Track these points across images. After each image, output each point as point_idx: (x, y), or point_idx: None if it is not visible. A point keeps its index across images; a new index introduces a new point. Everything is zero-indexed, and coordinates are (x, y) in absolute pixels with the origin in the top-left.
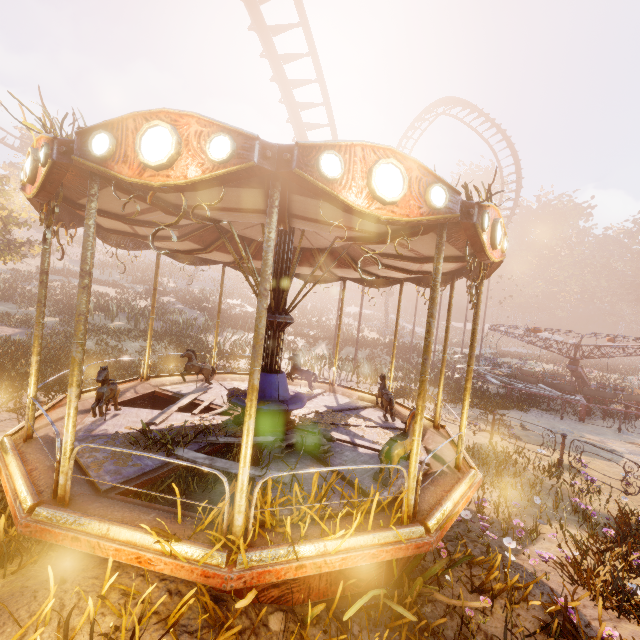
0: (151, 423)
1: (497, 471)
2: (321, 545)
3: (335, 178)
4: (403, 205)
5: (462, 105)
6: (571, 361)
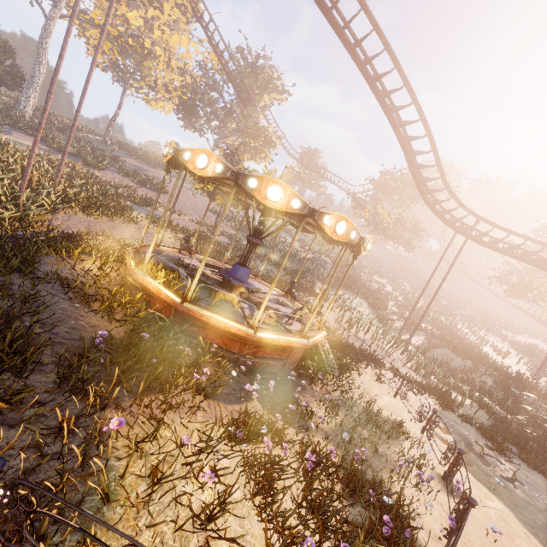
0: (193, 265)
1: (365, 425)
2: (152, 280)
3: (187, 160)
4: (207, 170)
5: None
6: None
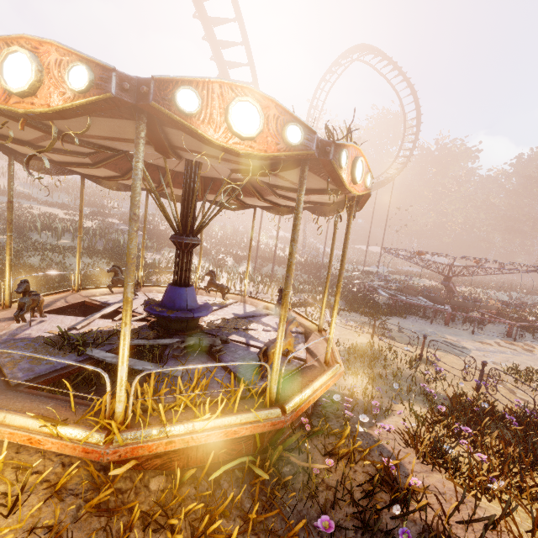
0: (73, 328)
1: (371, 364)
2: (190, 425)
3: (192, 113)
4: (261, 141)
5: (374, 52)
6: (445, 278)
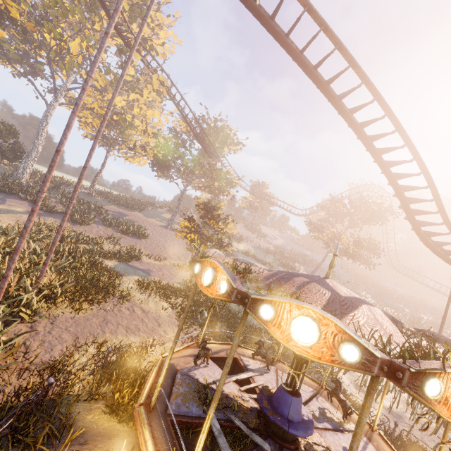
0: (215, 382)
1: None
2: None
3: (267, 320)
4: (316, 349)
5: None
6: None
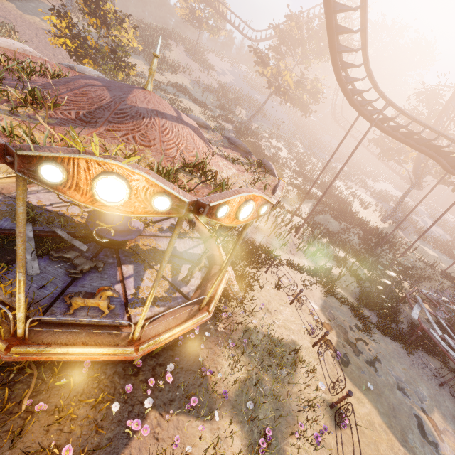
0: (53, 205)
1: (267, 366)
2: None
3: None
4: None
5: None
6: None
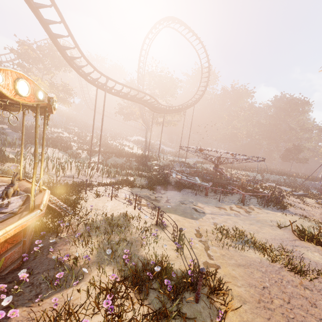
0: None
1: (111, 231)
2: None
3: None
4: None
5: (178, 22)
6: (215, 165)
